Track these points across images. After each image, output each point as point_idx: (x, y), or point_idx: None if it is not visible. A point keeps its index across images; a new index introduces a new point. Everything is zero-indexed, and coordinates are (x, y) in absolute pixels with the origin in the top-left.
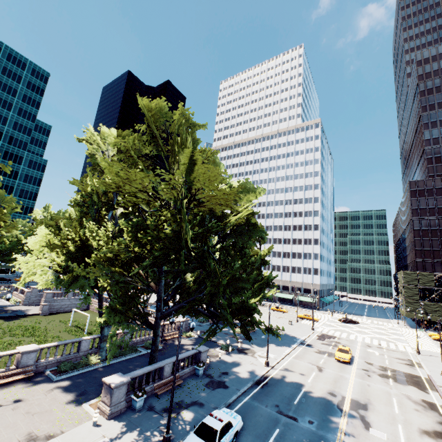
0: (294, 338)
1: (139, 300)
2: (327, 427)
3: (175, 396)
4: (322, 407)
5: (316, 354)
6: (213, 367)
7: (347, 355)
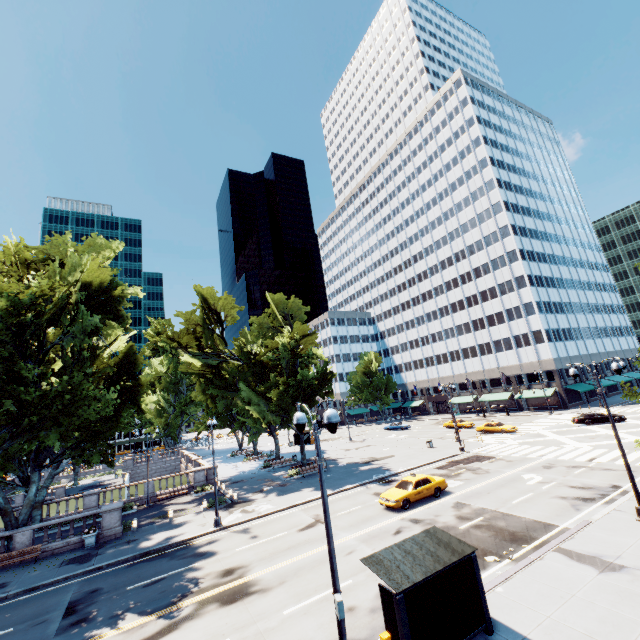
0: (382, 471)
1: (4, 453)
2: (85, 632)
3: (4, 575)
4: (157, 595)
5: (366, 498)
6: (133, 534)
7: (402, 492)
